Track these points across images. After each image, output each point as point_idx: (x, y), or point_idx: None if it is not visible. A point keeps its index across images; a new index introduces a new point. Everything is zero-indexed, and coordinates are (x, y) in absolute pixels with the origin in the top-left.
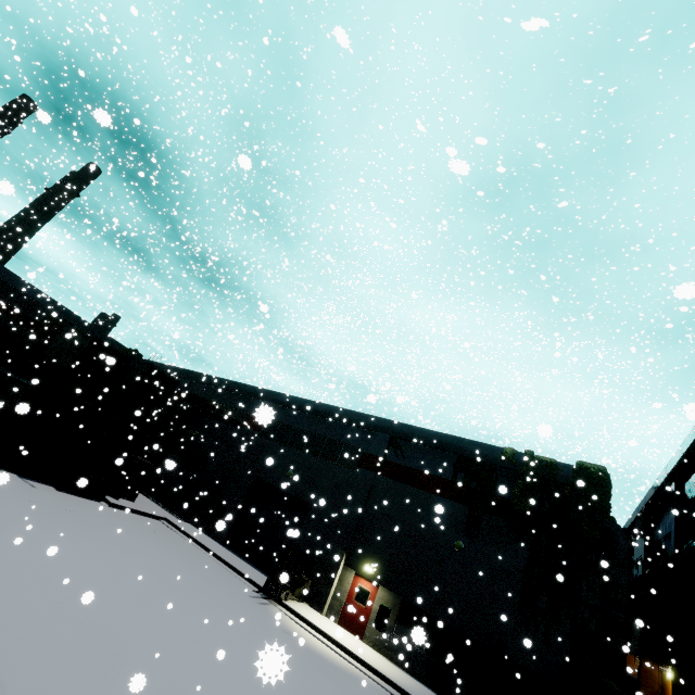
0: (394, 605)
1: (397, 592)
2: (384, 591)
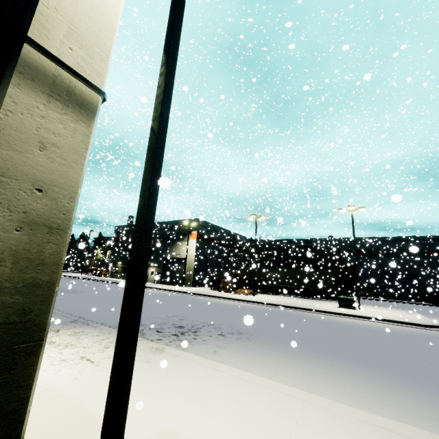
0: None
1: None
2: None
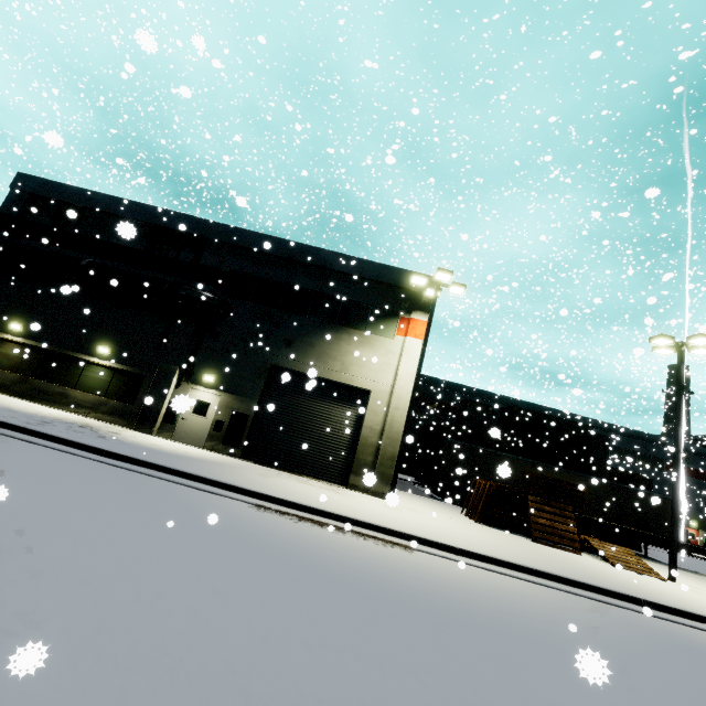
0: None
1: None
2: (702, 532)
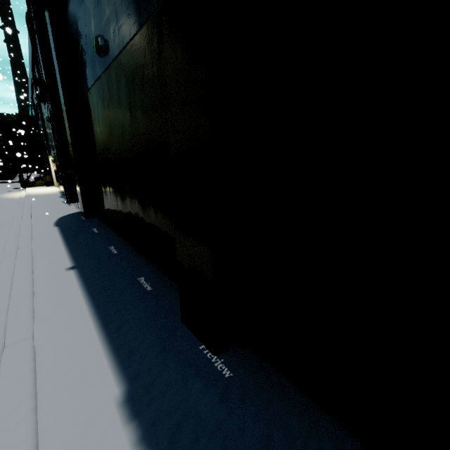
0: (56, 168)
1: (55, 161)
2: (55, 164)
